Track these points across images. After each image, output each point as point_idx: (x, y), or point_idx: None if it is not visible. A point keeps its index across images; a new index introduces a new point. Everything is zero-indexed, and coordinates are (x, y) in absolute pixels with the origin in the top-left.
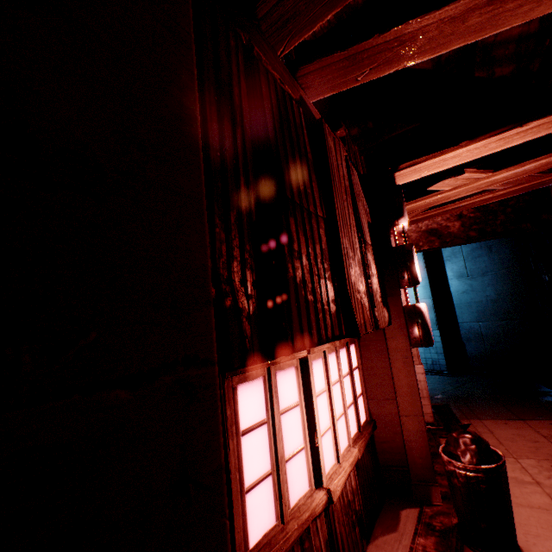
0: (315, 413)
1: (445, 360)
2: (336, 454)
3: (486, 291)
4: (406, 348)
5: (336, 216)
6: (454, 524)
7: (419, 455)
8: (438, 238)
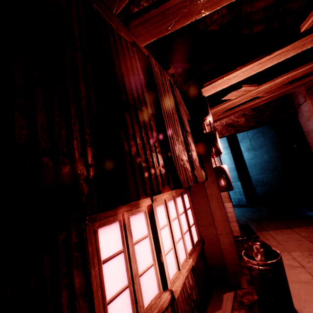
0: (160, 240)
1: (245, 198)
2: (177, 265)
3: (263, 157)
4: (217, 193)
5: (162, 113)
6: (255, 300)
7: (231, 258)
8: (233, 128)
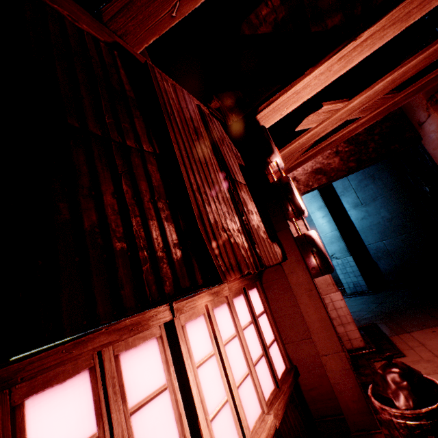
0: (195, 392)
1: (364, 280)
2: (242, 435)
3: (380, 213)
4: (308, 280)
5: (174, 151)
6: None
7: (351, 399)
8: (324, 175)
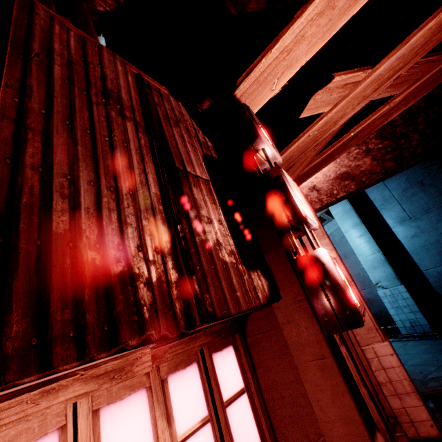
0: None
1: (424, 318)
2: None
3: (438, 229)
4: (316, 337)
5: None
6: None
7: None
8: (352, 180)
